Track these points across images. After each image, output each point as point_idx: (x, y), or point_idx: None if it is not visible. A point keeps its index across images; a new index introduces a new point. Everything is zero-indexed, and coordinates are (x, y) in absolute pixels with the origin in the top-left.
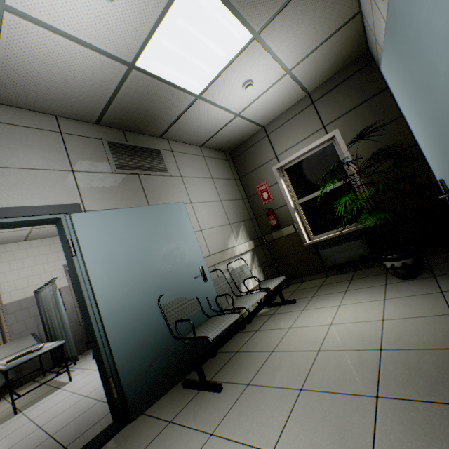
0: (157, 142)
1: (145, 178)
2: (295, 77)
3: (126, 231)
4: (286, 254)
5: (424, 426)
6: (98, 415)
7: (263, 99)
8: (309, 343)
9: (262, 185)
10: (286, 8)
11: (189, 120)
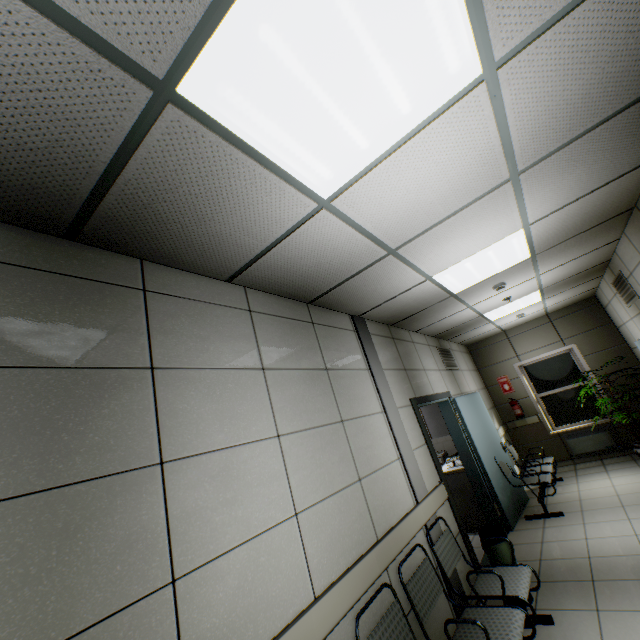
0: (446, 344)
1: (453, 372)
2: (545, 309)
3: (470, 410)
4: (530, 441)
5: None
6: None
7: (519, 319)
8: (606, 493)
9: (502, 377)
10: (564, 291)
11: (472, 331)
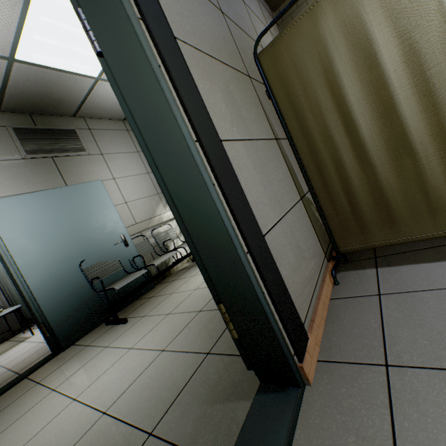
0: (71, 122)
1: (60, 160)
2: None
3: (42, 211)
4: None
5: (206, 321)
6: (45, 351)
7: None
8: (195, 285)
9: None
10: None
11: (99, 99)
